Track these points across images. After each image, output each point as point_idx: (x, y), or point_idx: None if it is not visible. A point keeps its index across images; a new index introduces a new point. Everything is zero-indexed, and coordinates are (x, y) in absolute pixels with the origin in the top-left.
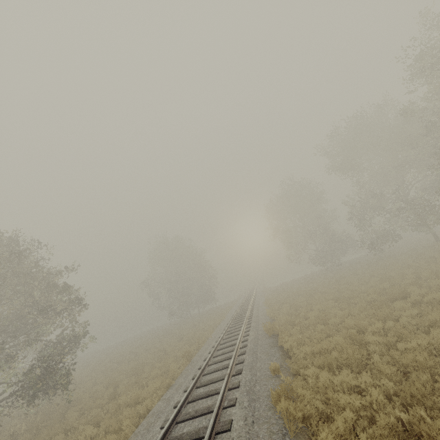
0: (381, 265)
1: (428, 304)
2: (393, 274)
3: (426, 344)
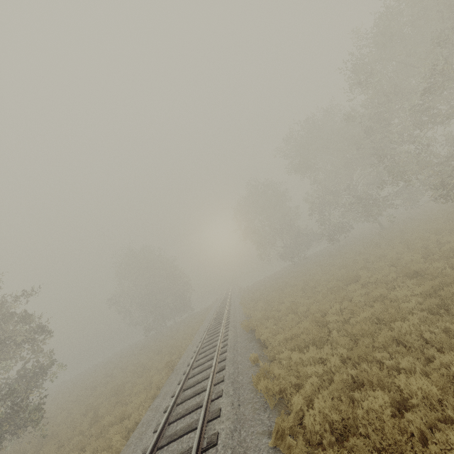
0: (339, 255)
1: (373, 284)
2: (348, 262)
3: (370, 315)
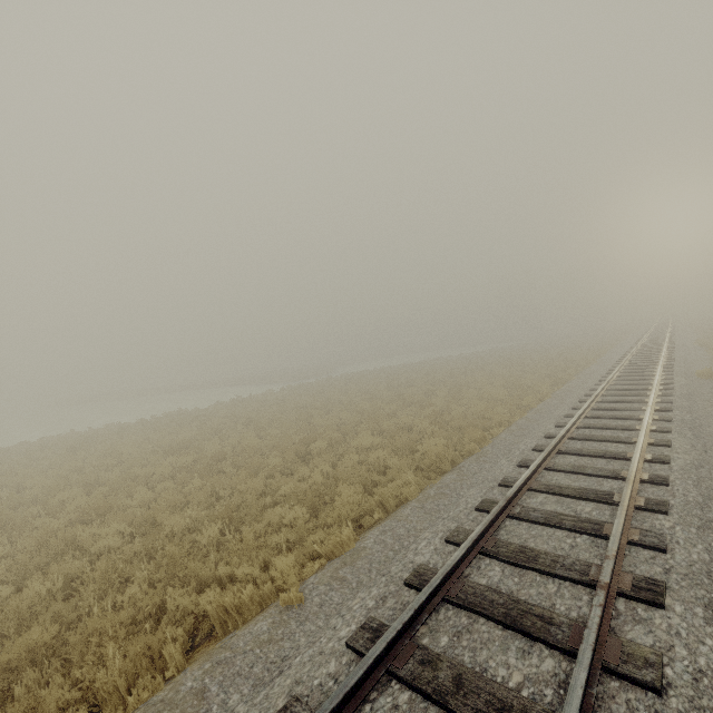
0: None
1: None
2: None
3: None
